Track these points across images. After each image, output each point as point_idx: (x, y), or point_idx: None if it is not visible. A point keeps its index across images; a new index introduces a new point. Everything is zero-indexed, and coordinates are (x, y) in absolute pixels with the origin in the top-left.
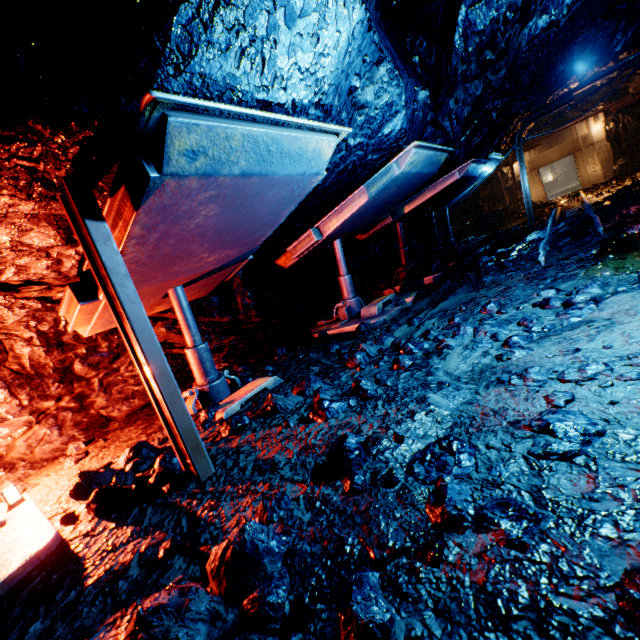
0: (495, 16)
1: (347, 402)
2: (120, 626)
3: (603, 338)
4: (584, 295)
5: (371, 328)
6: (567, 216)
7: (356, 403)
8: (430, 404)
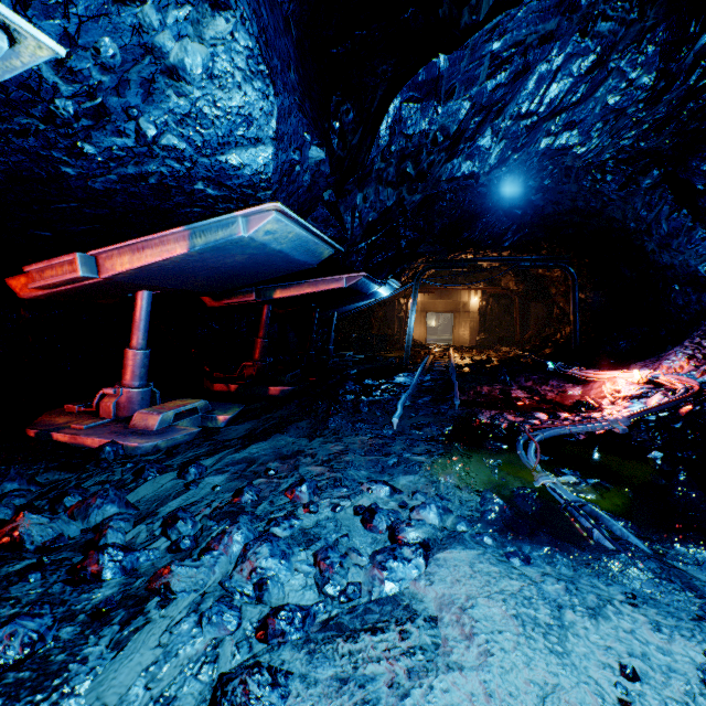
0: (427, 128)
1: None
2: None
3: None
4: (417, 530)
5: (124, 455)
6: (435, 368)
7: None
8: None
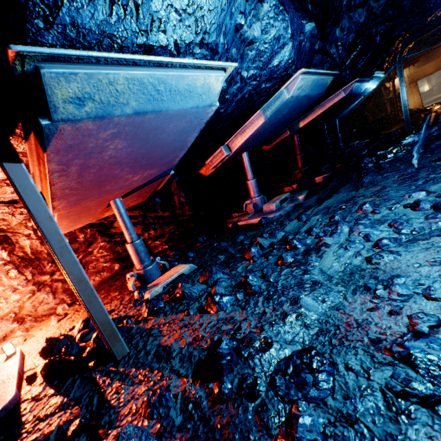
0: None
1: (235, 296)
2: None
3: None
4: None
5: (269, 221)
6: (440, 120)
7: (243, 297)
8: (301, 306)
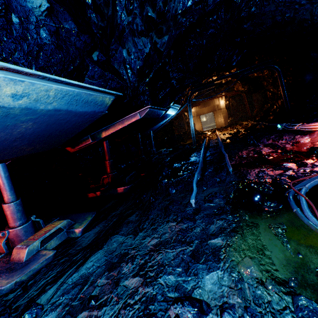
0: None
1: None
2: None
3: None
4: None
5: None
6: (211, 145)
7: None
8: None
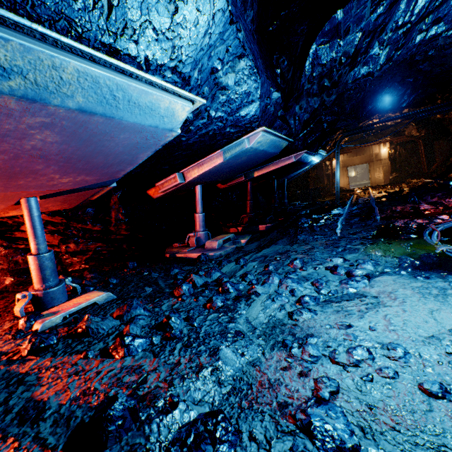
0: (334, 57)
1: (150, 339)
2: None
3: (370, 318)
4: (361, 270)
5: (209, 259)
6: (359, 202)
7: (159, 341)
8: (219, 359)
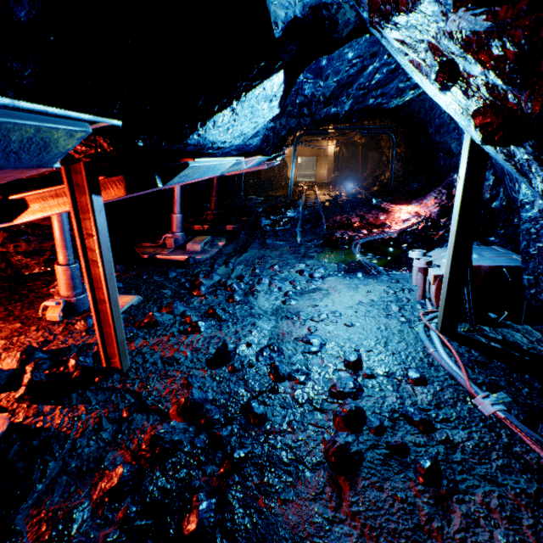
0: (315, 93)
1: (211, 322)
2: (123, 449)
3: (326, 301)
4: (319, 274)
5: (197, 262)
6: (308, 204)
7: (215, 323)
8: (258, 327)
